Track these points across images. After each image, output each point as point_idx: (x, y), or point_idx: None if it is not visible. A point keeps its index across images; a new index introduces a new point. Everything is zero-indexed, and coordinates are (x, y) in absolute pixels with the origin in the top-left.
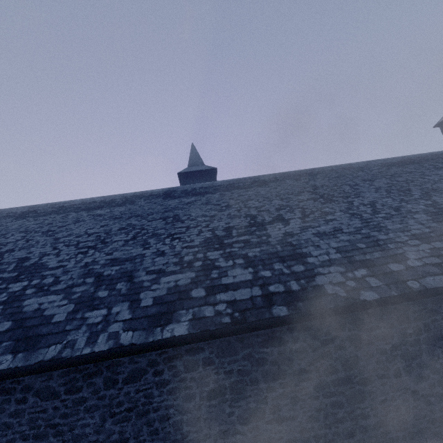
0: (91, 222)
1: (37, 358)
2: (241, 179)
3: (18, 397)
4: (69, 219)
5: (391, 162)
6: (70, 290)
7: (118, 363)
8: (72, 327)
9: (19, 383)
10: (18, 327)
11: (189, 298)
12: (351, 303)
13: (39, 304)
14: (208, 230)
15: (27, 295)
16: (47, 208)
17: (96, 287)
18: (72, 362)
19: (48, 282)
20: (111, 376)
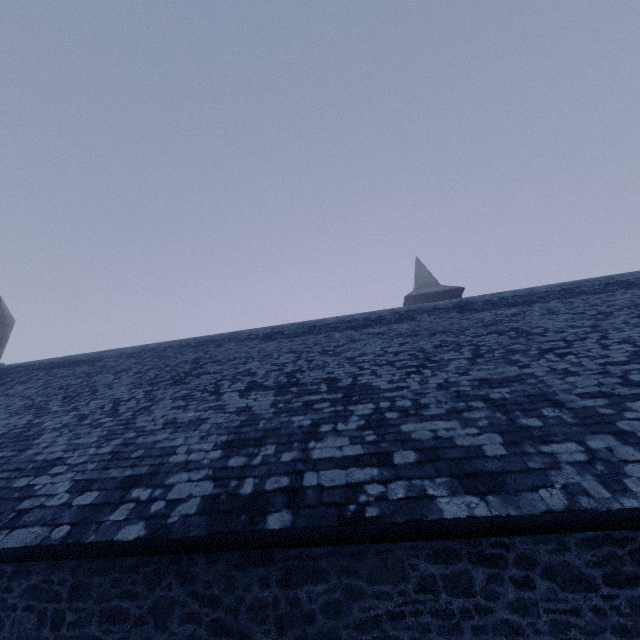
0: (377, 340)
1: (532, 505)
2: (580, 282)
3: (514, 575)
4: (338, 338)
5: None
6: (461, 415)
7: None
8: (540, 465)
9: (507, 549)
10: (433, 458)
11: None
12: None
13: (430, 431)
14: (617, 343)
15: (393, 419)
16: (295, 329)
17: (504, 413)
18: (616, 519)
19: (406, 404)
20: None
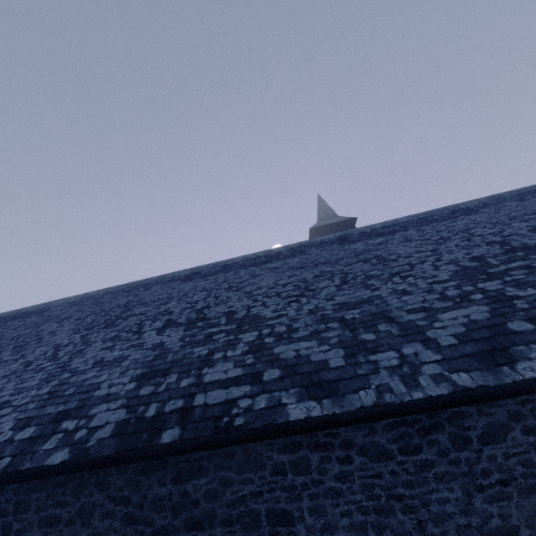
0: (272, 275)
1: (352, 404)
2: (433, 211)
3: (339, 455)
4: (243, 275)
5: None
6: (320, 336)
7: (462, 415)
8: (365, 371)
9: (335, 437)
10: (291, 373)
11: (512, 333)
12: None
13: (294, 351)
14: (445, 264)
15: (269, 343)
16: (210, 269)
17: (351, 331)
18: (406, 408)
19: (282, 330)
20: (458, 433)
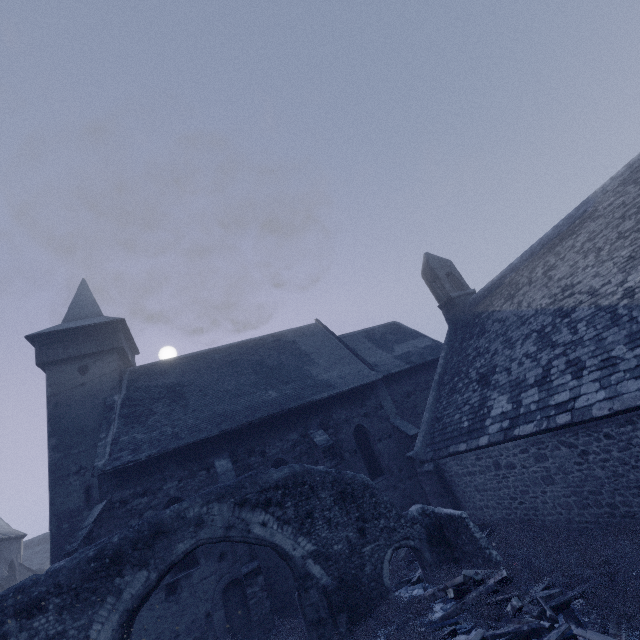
0: None
1: None
2: None
3: None
4: None
5: None
6: None
7: None
8: None
9: None
10: None
11: None
12: None
13: None
14: None
15: None
16: None
17: None
18: None
19: None
20: None
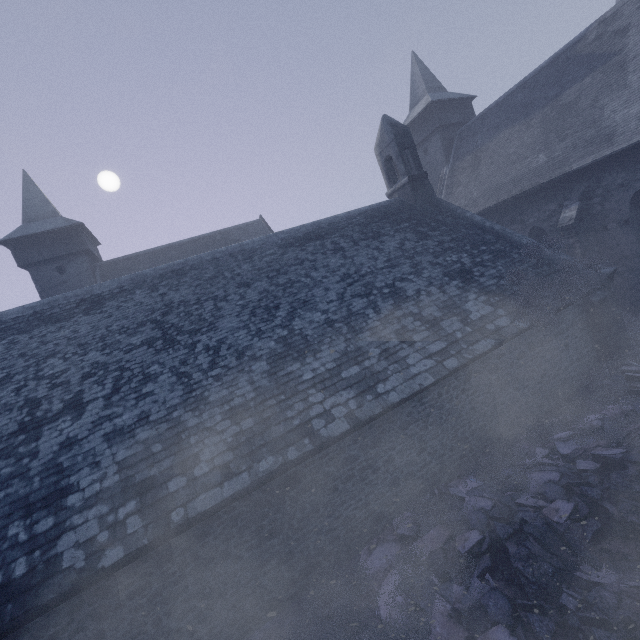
0: None
1: None
2: (58, 299)
3: None
4: None
5: (295, 236)
6: None
7: None
8: None
9: None
10: None
11: None
12: (81, 581)
13: None
14: None
15: None
16: None
17: None
18: None
19: None
20: None
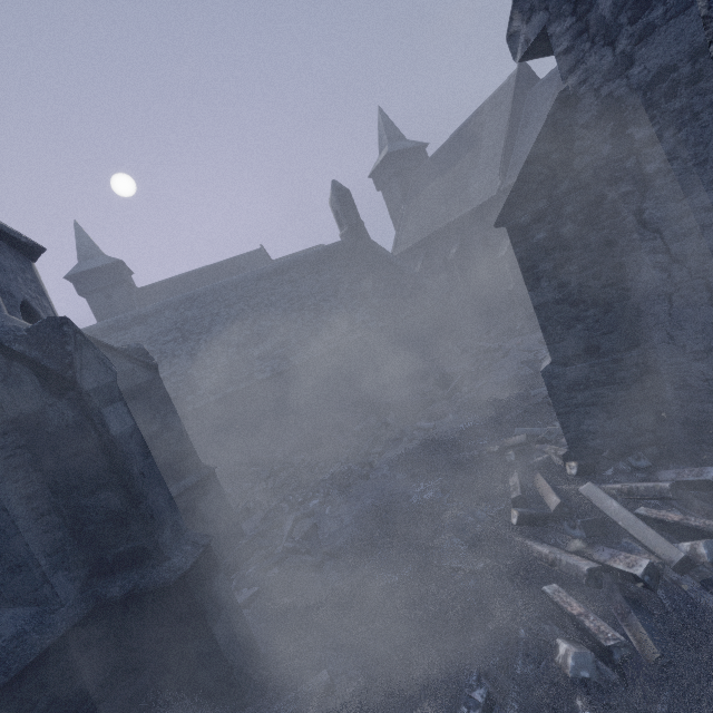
0: None
1: None
2: (121, 317)
3: None
4: None
5: (267, 272)
6: None
7: None
8: None
9: None
10: None
11: None
12: None
13: None
14: None
15: None
16: None
17: None
18: None
19: None
20: None
